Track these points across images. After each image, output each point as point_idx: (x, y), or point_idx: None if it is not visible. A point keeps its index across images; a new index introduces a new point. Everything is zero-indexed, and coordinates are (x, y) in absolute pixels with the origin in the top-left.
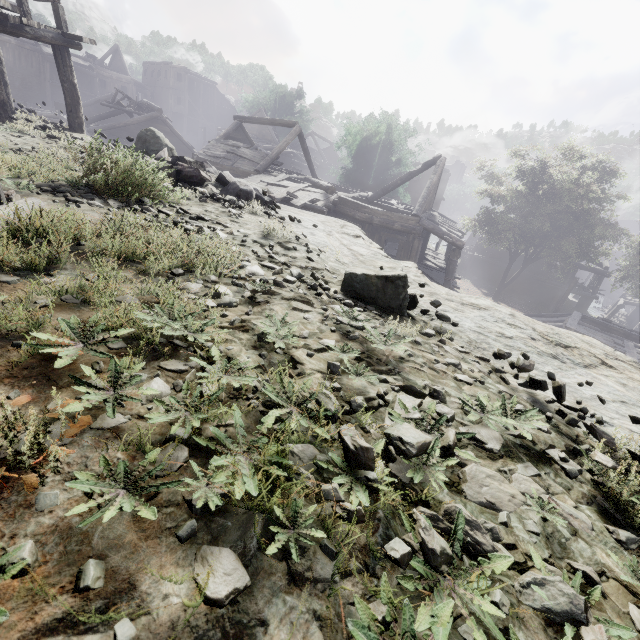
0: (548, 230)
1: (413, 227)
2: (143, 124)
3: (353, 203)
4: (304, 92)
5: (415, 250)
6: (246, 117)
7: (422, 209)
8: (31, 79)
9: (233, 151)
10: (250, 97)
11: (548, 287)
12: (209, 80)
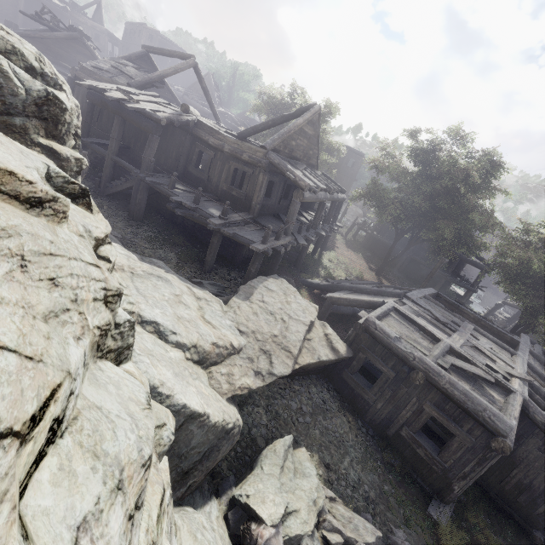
0: (429, 211)
1: (260, 159)
2: (62, 41)
3: (208, 127)
4: (260, 73)
5: (259, 184)
6: (152, 47)
7: (273, 143)
8: (8, 7)
9: (117, 66)
10: (213, 69)
11: (435, 275)
12: (178, 47)
